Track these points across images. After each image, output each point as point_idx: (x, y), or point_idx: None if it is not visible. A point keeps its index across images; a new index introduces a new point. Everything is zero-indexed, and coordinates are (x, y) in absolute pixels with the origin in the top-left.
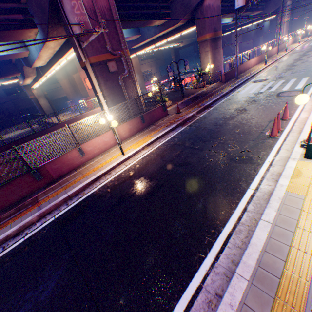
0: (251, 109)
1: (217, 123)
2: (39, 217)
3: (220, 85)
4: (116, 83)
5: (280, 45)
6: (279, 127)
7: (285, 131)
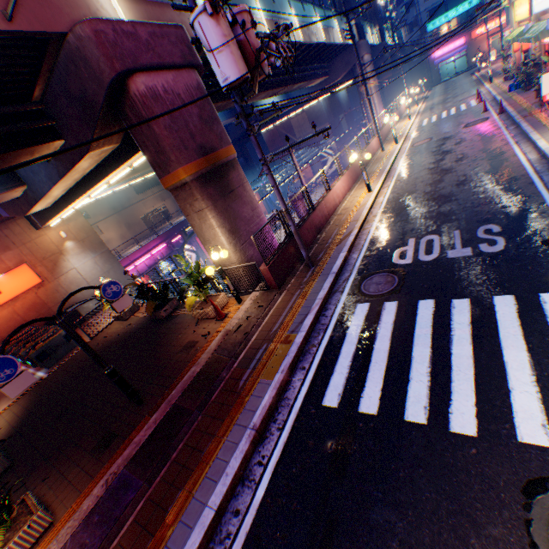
0: None
1: None
2: None
3: (267, 301)
4: None
5: (380, 131)
6: None
7: None
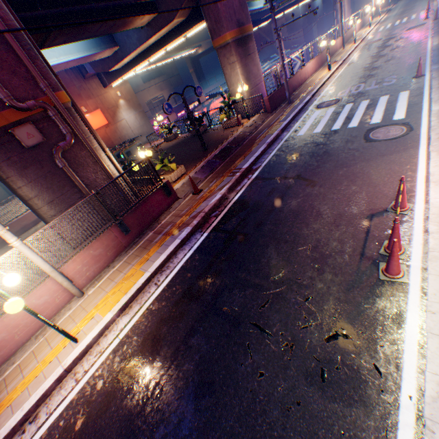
0: (327, 178)
1: (267, 219)
2: None
3: (265, 117)
4: (50, 165)
5: (344, 34)
6: (399, 246)
7: (415, 255)
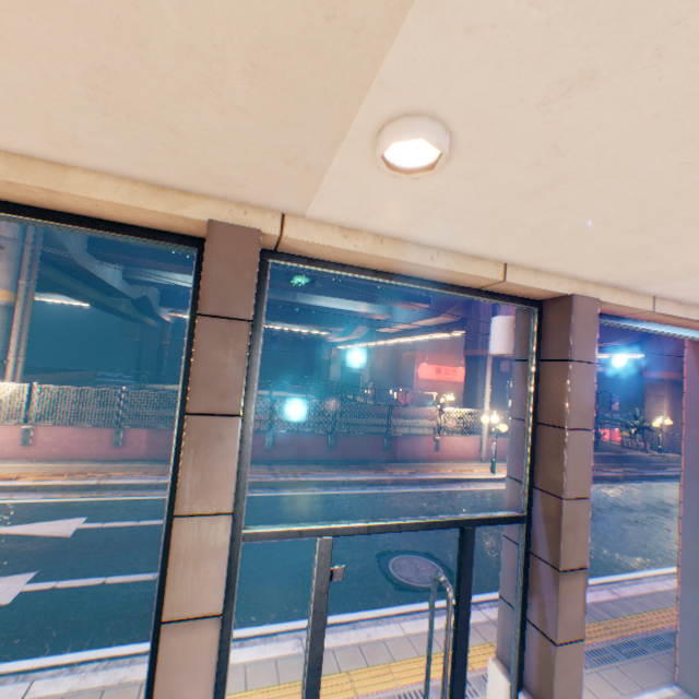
0: None
1: (663, 500)
2: (392, 481)
3: None
4: (499, 385)
5: None
6: None
7: None
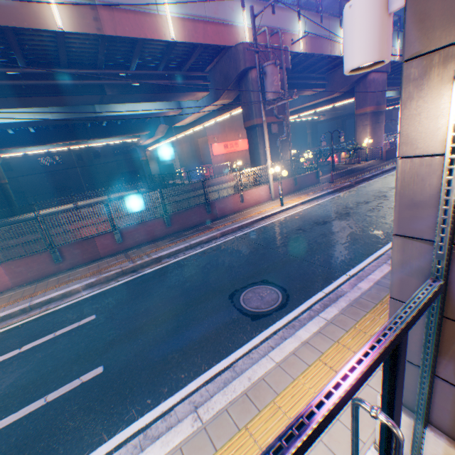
0: None
1: (382, 190)
2: (222, 235)
3: (381, 162)
4: (275, 144)
5: None
6: None
7: None
